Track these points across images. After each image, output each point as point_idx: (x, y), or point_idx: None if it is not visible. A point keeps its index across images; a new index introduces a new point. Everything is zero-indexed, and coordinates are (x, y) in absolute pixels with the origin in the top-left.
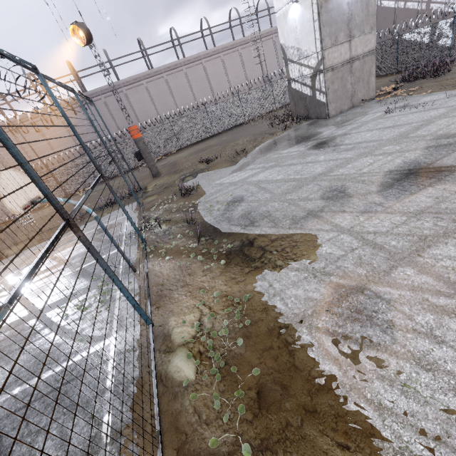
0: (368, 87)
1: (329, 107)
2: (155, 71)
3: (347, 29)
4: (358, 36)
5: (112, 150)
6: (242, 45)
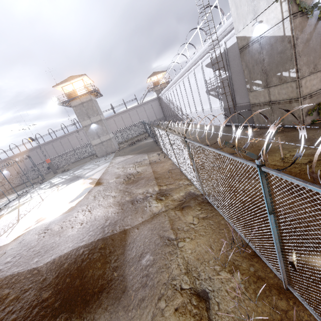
0: (112, 148)
1: (98, 155)
2: (78, 129)
3: (97, 135)
4: (102, 136)
5: (54, 161)
6: (114, 116)
